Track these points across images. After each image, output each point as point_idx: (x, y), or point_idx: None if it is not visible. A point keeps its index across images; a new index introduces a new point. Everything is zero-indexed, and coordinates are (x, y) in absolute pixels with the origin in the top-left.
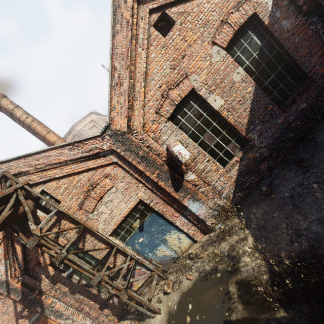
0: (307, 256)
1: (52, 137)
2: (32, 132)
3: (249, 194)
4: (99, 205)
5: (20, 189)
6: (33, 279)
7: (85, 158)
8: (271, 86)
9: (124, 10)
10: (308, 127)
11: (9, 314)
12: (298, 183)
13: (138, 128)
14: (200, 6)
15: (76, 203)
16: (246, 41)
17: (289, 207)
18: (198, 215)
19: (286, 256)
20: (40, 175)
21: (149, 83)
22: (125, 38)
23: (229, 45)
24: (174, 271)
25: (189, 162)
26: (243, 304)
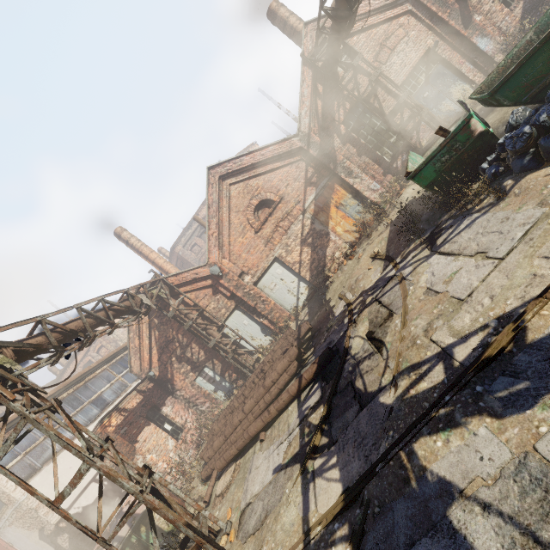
0: None
1: None
2: (300, 41)
3: None
4: (392, 56)
5: None
6: (328, 137)
7: (386, 8)
8: None
9: None
10: None
11: (300, 181)
12: None
13: None
14: None
15: (372, 56)
16: None
17: None
18: (486, 53)
19: None
20: None
21: None
22: None
23: None
24: None
25: (474, 5)
26: None
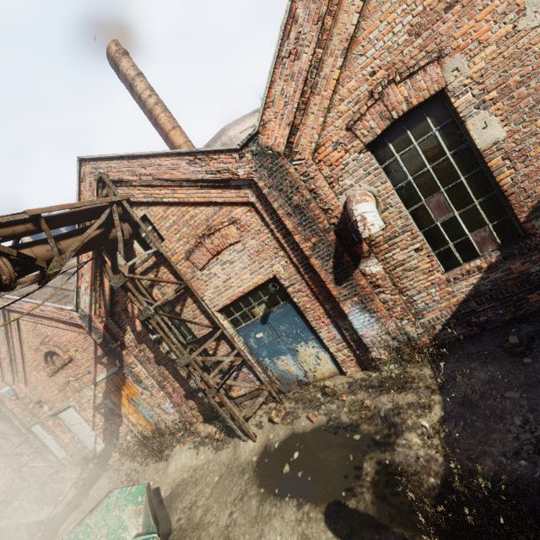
0: (534, 493)
1: (178, 137)
2: (153, 123)
3: (477, 338)
4: (214, 263)
5: (117, 204)
6: (117, 326)
7: (209, 183)
8: None
9: None
10: None
11: (89, 354)
12: None
13: (305, 152)
14: None
15: (184, 248)
16: None
17: None
18: (361, 336)
19: (490, 471)
20: (144, 192)
21: (352, 62)
22: None
23: None
24: (295, 398)
25: (378, 241)
26: (375, 496)
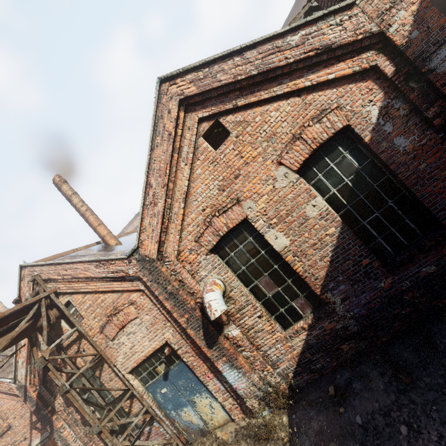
0: None
1: (103, 230)
2: (86, 221)
3: (318, 383)
4: (121, 334)
5: (46, 297)
6: (48, 393)
7: (111, 278)
8: (372, 229)
9: (167, 121)
10: (437, 305)
11: (26, 420)
12: (384, 407)
13: (171, 257)
14: (265, 114)
15: (98, 324)
16: (333, 160)
17: (355, 445)
18: (236, 389)
19: None
20: (67, 286)
21: (190, 204)
22: (165, 152)
23: (306, 164)
24: None
25: (232, 312)
26: None
